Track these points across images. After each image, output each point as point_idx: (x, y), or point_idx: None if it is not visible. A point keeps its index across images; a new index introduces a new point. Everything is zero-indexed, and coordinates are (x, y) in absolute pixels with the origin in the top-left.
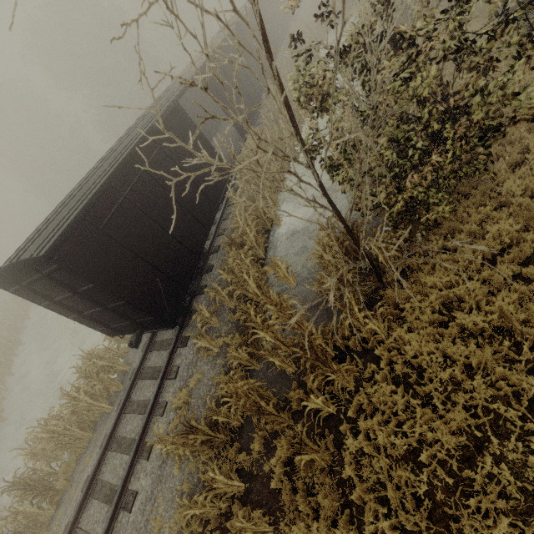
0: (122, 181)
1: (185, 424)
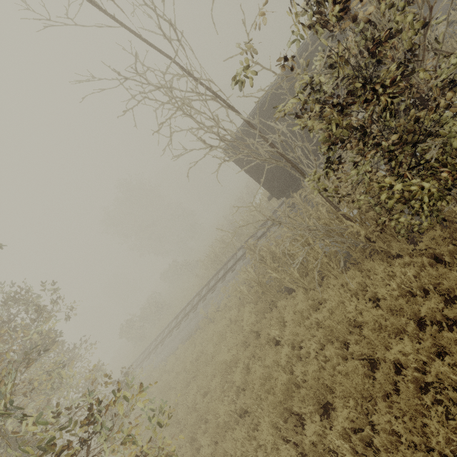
0: (270, 104)
1: (249, 246)
